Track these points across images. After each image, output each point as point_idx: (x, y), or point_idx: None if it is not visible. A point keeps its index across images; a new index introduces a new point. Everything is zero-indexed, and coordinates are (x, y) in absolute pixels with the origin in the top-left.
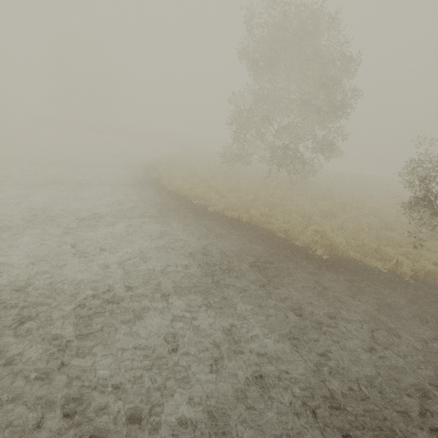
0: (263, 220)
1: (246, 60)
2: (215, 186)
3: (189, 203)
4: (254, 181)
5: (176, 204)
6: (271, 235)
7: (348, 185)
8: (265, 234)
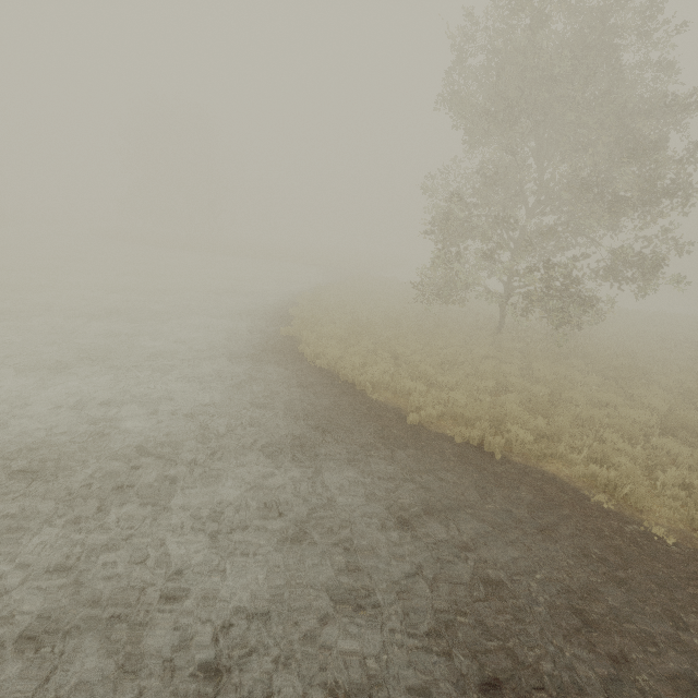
0: (539, 451)
1: (461, 114)
2: (405, 355)
3: (362, 401)
4: (476, 339)
5: (334, 407)
6: (577, 502)
7: (654, 340)
8: (561, 497)
